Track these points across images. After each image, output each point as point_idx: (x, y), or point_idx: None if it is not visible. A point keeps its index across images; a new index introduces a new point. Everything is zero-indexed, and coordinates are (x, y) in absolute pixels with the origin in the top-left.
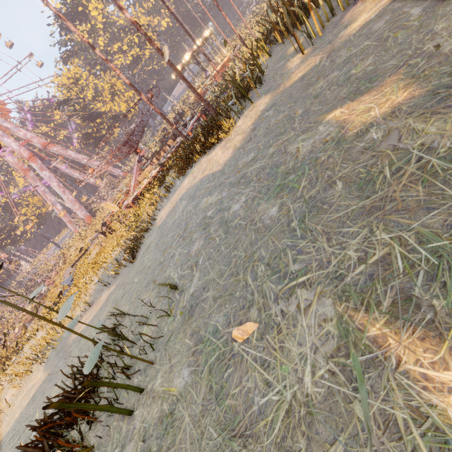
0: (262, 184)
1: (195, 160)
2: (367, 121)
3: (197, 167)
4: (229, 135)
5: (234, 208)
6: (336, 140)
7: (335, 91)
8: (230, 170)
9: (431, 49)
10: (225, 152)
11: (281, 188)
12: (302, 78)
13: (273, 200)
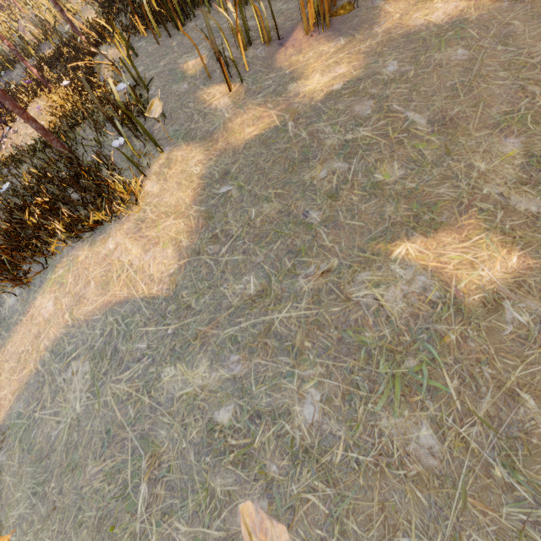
0: (344, 365)
1: (53, 252)
2: (485, 285)
3: (68, 268)
4: (138, 211)
5: (306, 416)
6: (453, 306)
7: (370, 202)
8: (208, 304)
9: (496, 196)
10: (152, 249)
11: (406, 385)
12: (264, 142)
13: (406, 409)
